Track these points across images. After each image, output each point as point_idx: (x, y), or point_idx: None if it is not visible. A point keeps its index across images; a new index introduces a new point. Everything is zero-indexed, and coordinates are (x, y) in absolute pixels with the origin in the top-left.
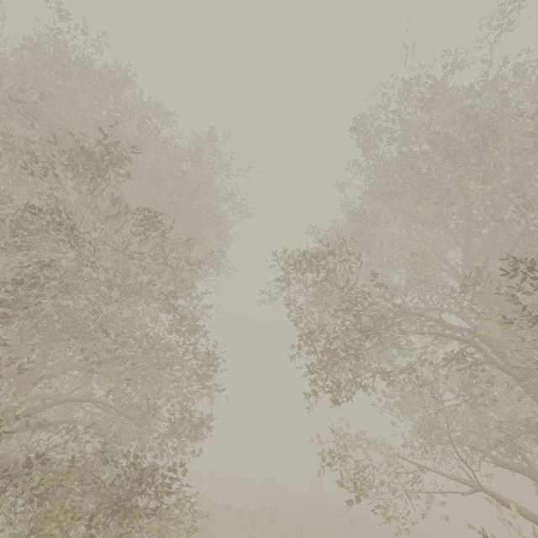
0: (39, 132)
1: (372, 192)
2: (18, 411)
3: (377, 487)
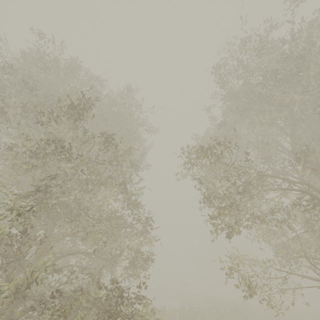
0: (34, 101)
1: (231, 110)
2: (47, 265)
3: (262, 289)
